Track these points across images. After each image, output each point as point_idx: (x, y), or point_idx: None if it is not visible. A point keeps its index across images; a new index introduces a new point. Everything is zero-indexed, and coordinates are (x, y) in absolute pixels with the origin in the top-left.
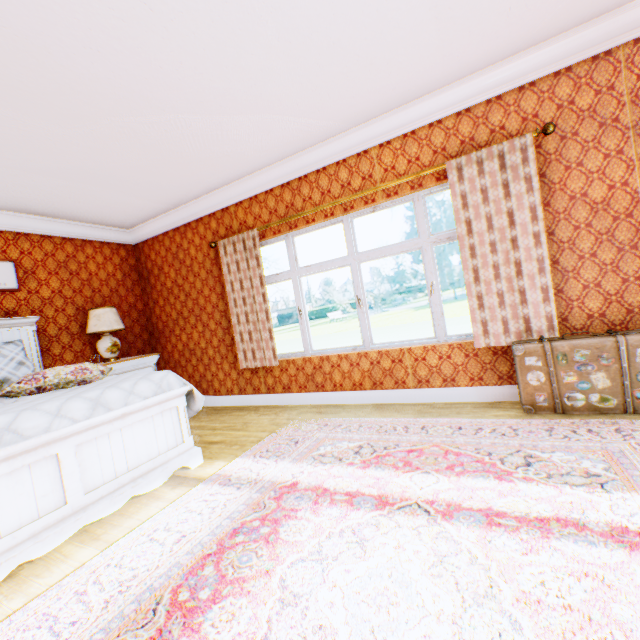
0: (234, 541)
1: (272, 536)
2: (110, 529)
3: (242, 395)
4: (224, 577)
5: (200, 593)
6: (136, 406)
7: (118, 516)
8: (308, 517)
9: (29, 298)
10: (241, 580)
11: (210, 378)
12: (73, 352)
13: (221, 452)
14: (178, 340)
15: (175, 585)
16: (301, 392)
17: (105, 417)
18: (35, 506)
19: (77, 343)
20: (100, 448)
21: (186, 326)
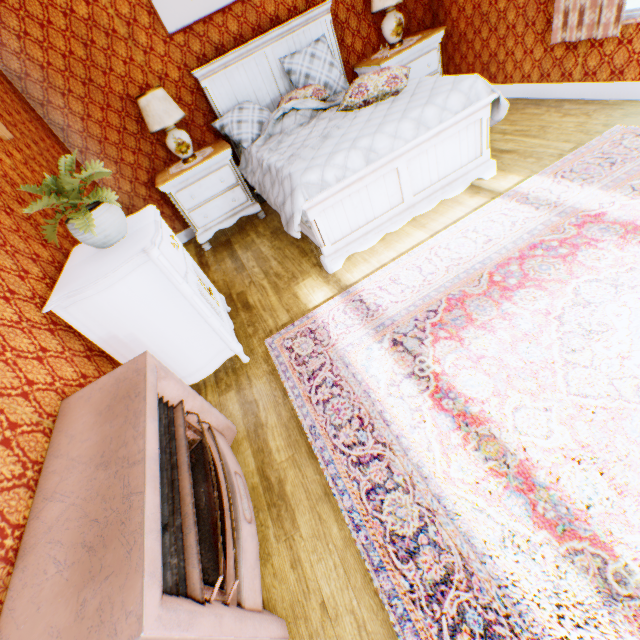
0: (532, 253)
1: (568, 257)
2: (429, 222)
3: (540, 84)
4: (525, 275)
5: (507, 280)
6: (447, 124)
7: (432, 213)
8: (608, 250)
9: None
10: (539, 281)
11: (501, 60)
12: (360, 41)
13: (513, 166)
14: (466, 1)
15: (489, 271)
16: (638, 81)
17: (425, 137)
18: (387, 203)
19: (362, 28)
20: (420, 163)
21: None
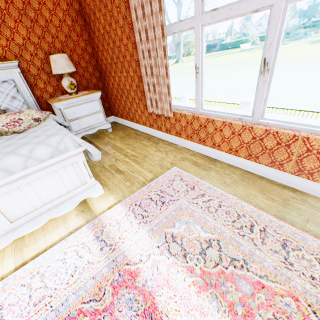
0: None
1: None
2: (31, 243)
3: (151, 128)
4: None
5: None
6: (33, 169)
7: (41, 230)
8: None
9: (9, 45)
10: None
11: (133, 112)
12: (52, 86)
13: (117, 186)
14: (114, 80)
15: None
16: (187, 140)
17: (5, 181)
18: None
19: (52, 80)
20: (14, 196)
21: (116, 70)
